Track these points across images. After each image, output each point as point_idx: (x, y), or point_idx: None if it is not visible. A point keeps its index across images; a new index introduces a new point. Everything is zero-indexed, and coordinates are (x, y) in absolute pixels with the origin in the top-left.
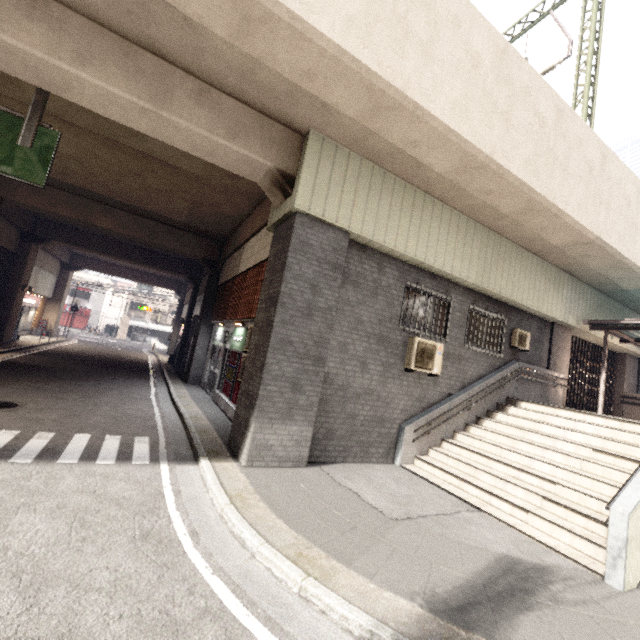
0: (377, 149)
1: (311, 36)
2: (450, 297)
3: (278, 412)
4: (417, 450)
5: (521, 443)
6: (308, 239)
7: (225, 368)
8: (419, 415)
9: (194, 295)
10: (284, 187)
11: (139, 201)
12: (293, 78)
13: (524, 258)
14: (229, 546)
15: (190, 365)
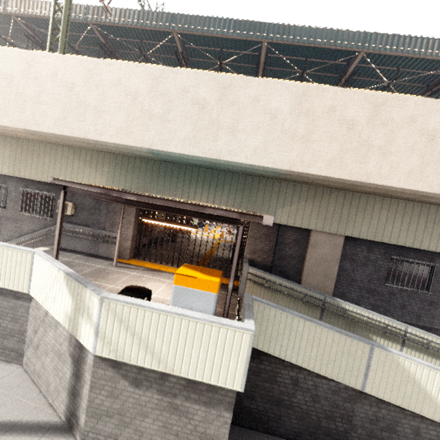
0: None
1: None
2: (7, 184)
3: None
4: None
5: None
6: None
7: None
8: None
9: None
10: None
11: None
12: None
13: (54, 150)
14: None
15: None
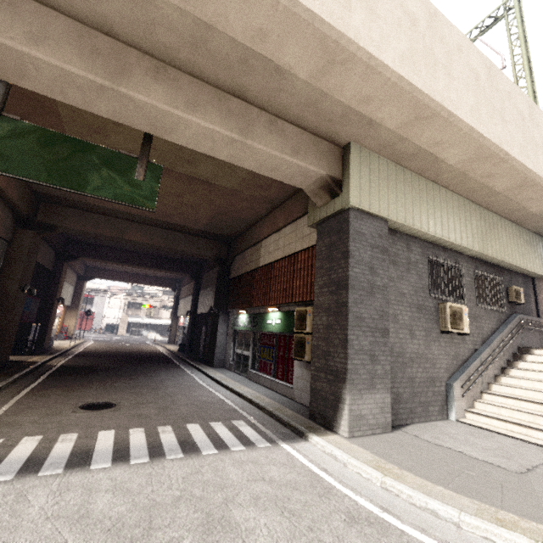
0: (403, 151)
1: (380, 70)
2: (459, 265)
3: (364, 383)
4: (465, 404)
5: None
6: (361, 229)
7: (258, 349)
8: (458, 371)
9: (197, 289)
10: (334, 189)
11: (168, 216)
12: (351, 103)
13: (506, 226)
14: (427, 519)
15: (214, 350)
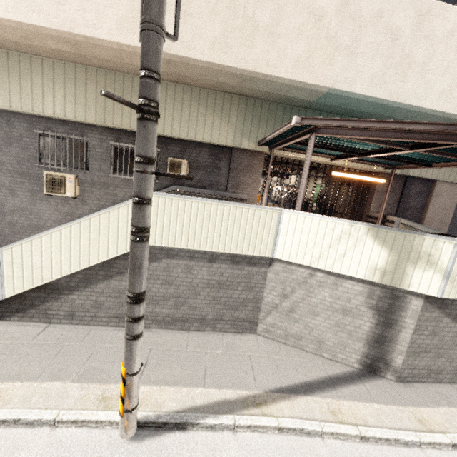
0: None
1: None
2: (87, 137)
3: None
4: None
5: None
6: None
7: None
8: None
9: None
10: None
11: None
12: None
13: (163, 89)
14: None
15: None
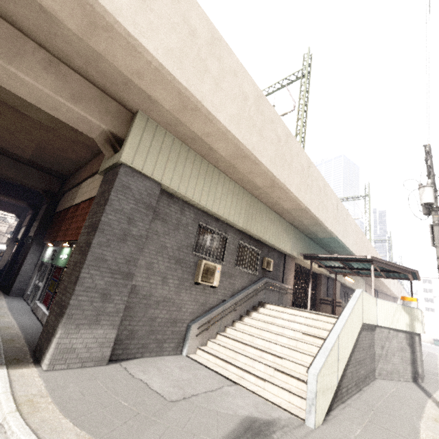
0: (184, 133)
1: (141, 50)
2: (227, 234)
3: (86, 318)
4: (199, 342)
5: (265, 332)
6: (129, 184)
7: (49, 281)
8: (202, 316)
9: (32, 219)
10: (114, 145)
11: None
12: (127, 73)
13: (270, 214)
14: None
15: (15, 279)
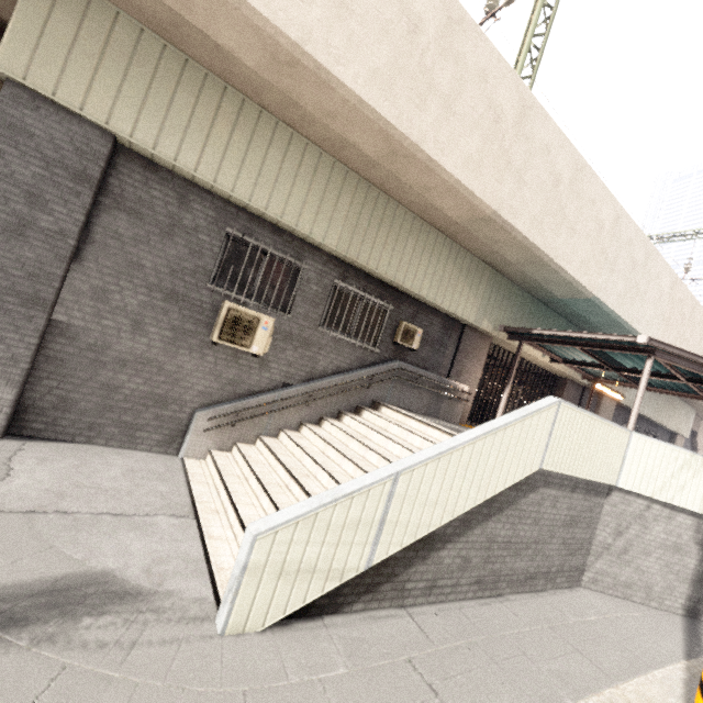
0: (151, 10)
1: None
2: (304, 263)
3: None
4: (214, 443)
5: (331, 449)
6: (27, 124)
7: None
8: (228, 402)
9: None
10: None
11: None
12: None
13: (424, 234)
14: None
15: None
